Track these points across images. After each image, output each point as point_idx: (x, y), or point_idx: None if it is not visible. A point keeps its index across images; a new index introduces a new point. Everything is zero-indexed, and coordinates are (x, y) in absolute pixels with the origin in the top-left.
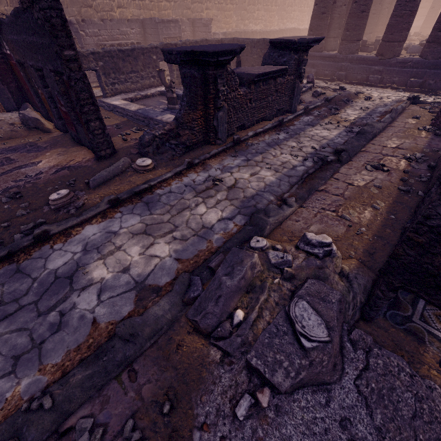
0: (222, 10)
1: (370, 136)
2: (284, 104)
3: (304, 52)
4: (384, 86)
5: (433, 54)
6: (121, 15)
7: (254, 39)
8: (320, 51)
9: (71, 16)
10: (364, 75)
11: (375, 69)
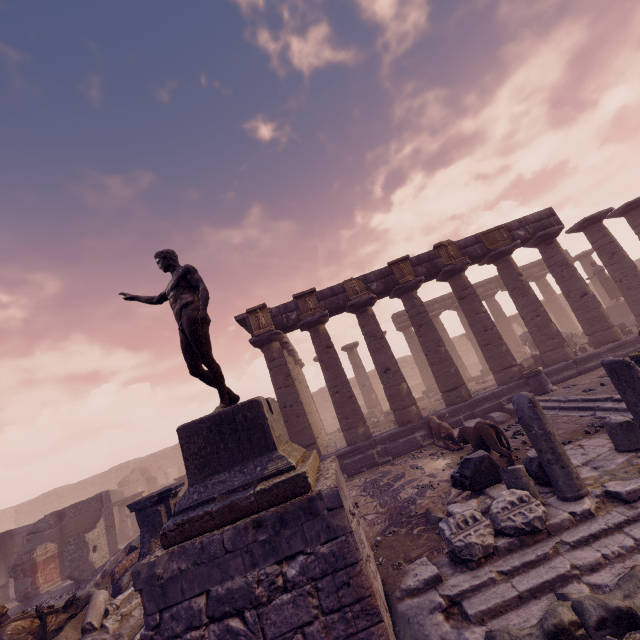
0: None
1: None
2: None
3: None
4: None
5: None
6: None
7: None
8: None
9: None
10: None
11: None
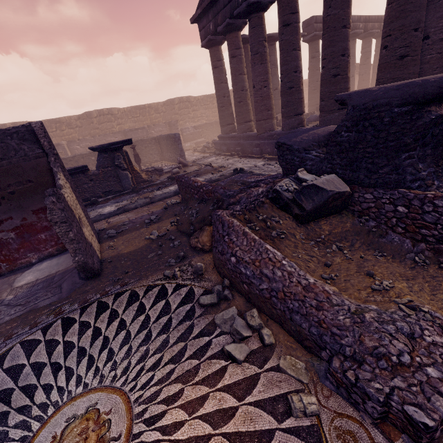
0: (210, 108)
1: (119, 211)
2: (112, 187)
3: (116, 151)
4: (259, 157)
5: (285, 126)
6: (120, 129)
7: (166, 135)
8: (230, 133)
9: (84, 136)
10: (252, 148)
11: (256, 143)
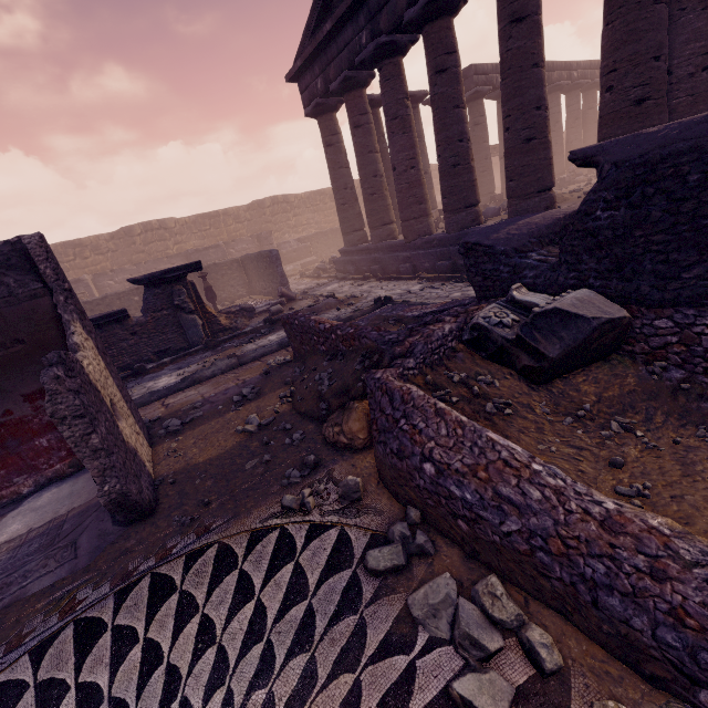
0: (320, 211)
1: (184, 384)
2: (169, 343)
3: (176, 282)
4: (411, 277)
5: (451, 225)
6: (179, 250)
7: (255, 253)
8: (359, 243)
9: (121, 266)
10: (398, 265)
11: (404, 256)
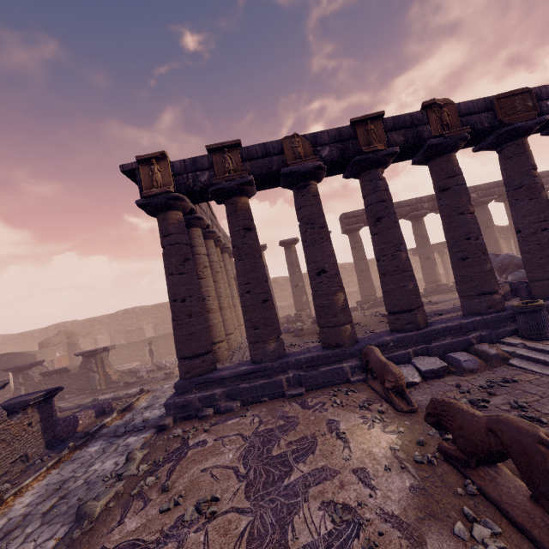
0: None
1: None
2: (84, 385)
3: (93, 356)
4: None
5: None
6: None
7: None
8: None
9: None
10: None
11: None
